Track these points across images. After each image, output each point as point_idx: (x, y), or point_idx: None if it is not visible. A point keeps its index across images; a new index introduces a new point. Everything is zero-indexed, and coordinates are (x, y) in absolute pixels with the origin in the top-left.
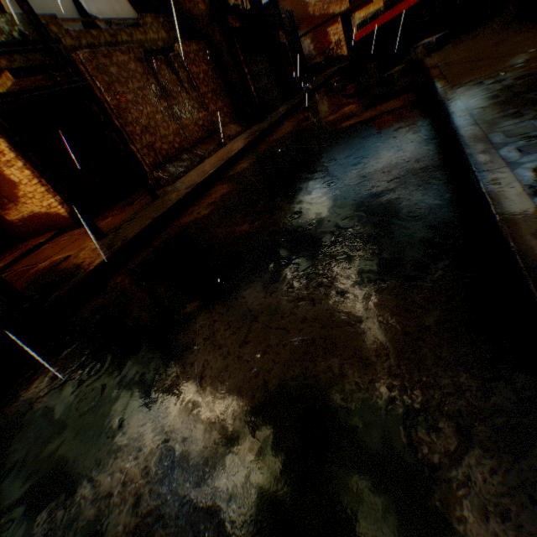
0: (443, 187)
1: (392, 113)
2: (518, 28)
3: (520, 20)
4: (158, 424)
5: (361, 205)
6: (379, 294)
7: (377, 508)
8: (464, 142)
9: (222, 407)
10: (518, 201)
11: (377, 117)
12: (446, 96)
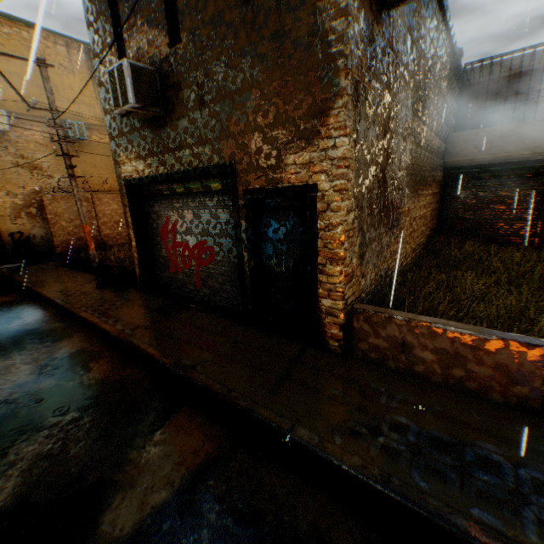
0: (67, 321)
1: (13, 302)
2: (67, 270)
3: (66, 266)
4: (1, 390)
5: (34, 332)
6: (64, 342)
7: (85, 356)
8: (69, 308)
9: (29, 374)
10: (90, 316)
11: (0, 304)
12: (49, 295)
